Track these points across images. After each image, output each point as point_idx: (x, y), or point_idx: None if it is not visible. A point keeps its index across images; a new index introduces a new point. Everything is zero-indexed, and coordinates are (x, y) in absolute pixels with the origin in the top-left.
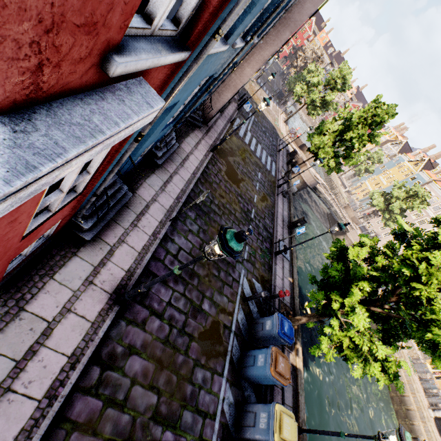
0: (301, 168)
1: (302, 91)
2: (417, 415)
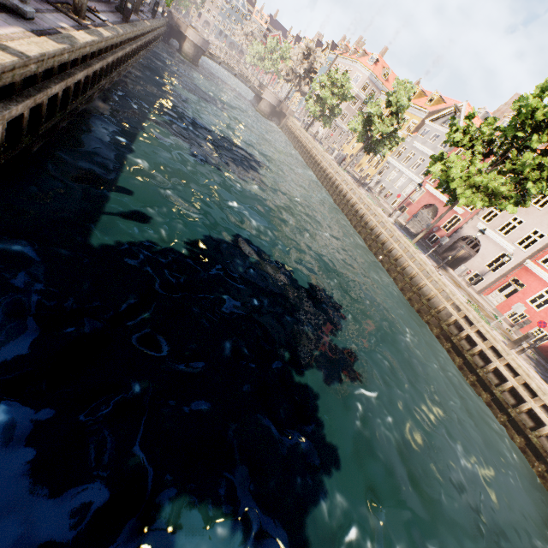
0: (186, 32)
1: None
2: (322, 161)
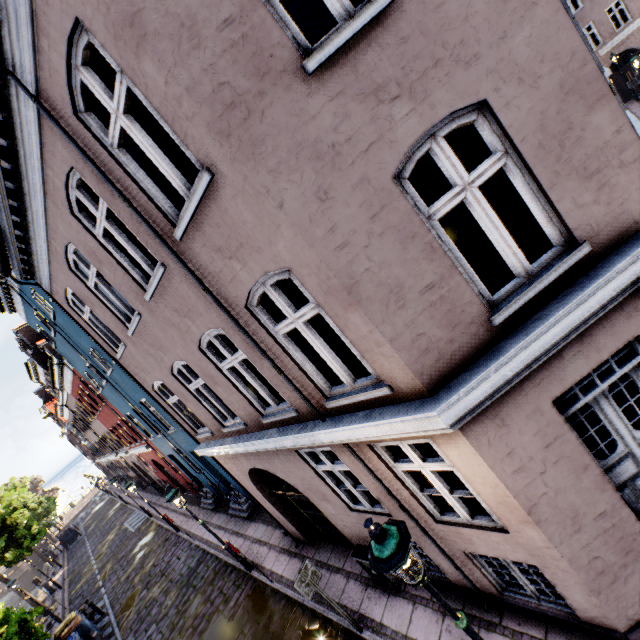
0: None
1: None
2: None
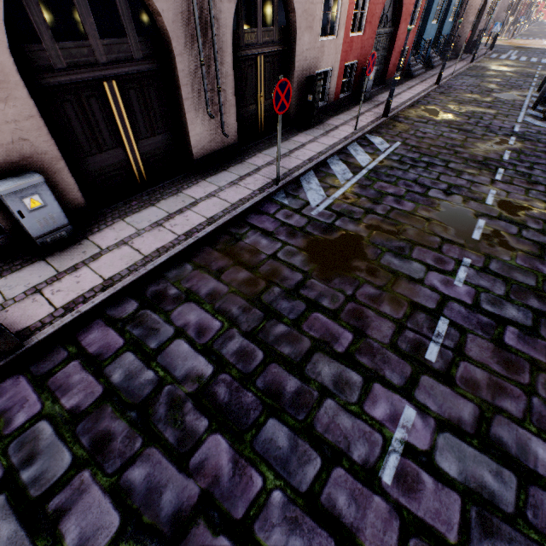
0: None
1: None
2: None
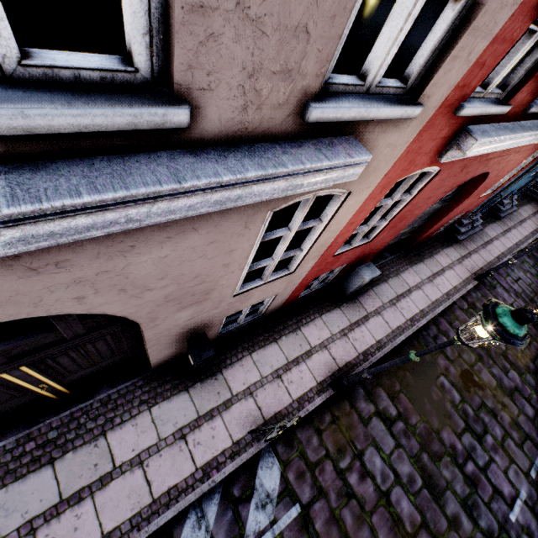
0: None
1: None
2: None
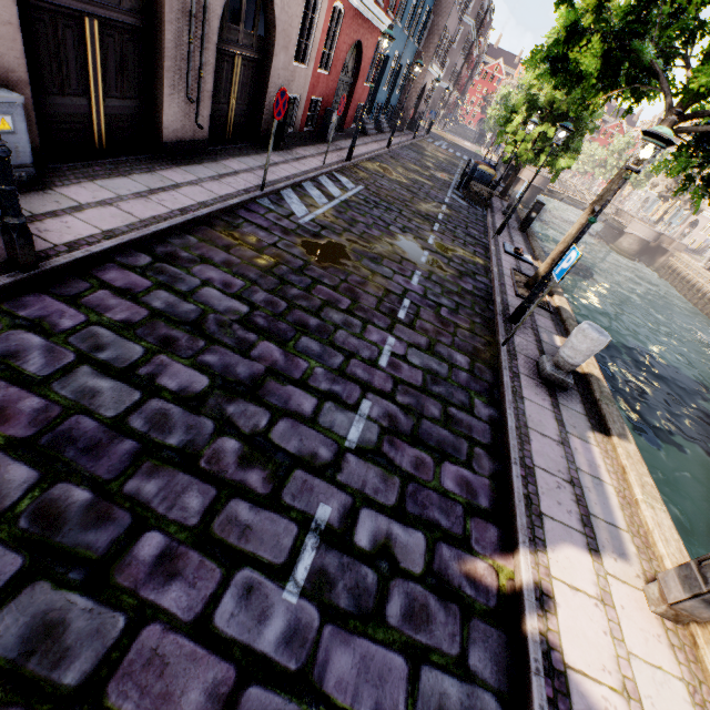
0: (521, 174)
1: (496, 113)
2: None
